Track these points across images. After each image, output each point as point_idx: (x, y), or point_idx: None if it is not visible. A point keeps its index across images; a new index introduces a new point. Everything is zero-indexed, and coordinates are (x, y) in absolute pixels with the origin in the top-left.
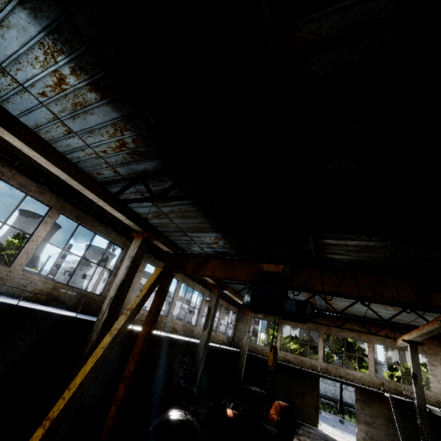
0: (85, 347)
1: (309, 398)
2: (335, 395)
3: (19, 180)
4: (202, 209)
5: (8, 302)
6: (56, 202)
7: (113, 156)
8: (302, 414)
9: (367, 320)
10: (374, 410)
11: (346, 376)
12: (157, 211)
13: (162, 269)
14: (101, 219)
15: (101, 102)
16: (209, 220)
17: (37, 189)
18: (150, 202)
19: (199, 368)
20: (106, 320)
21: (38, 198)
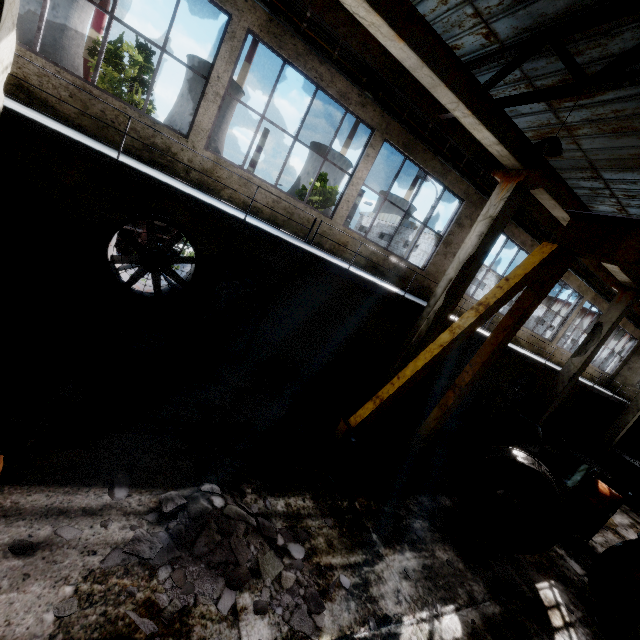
0: (410, 335)
1: None
2: None
3: (338, 85)
4: None
5: (339, 264)
6: (379, 120)
7: None
8: None
9: None
10: None
11: None
12: (549, 122)
13: (557, 246)
14: (438, 147)
15: None
16: None
17: (358, 98)
18: (541, 103)
19: (550, 405)
20: (440, 309)
21: (359, 114)
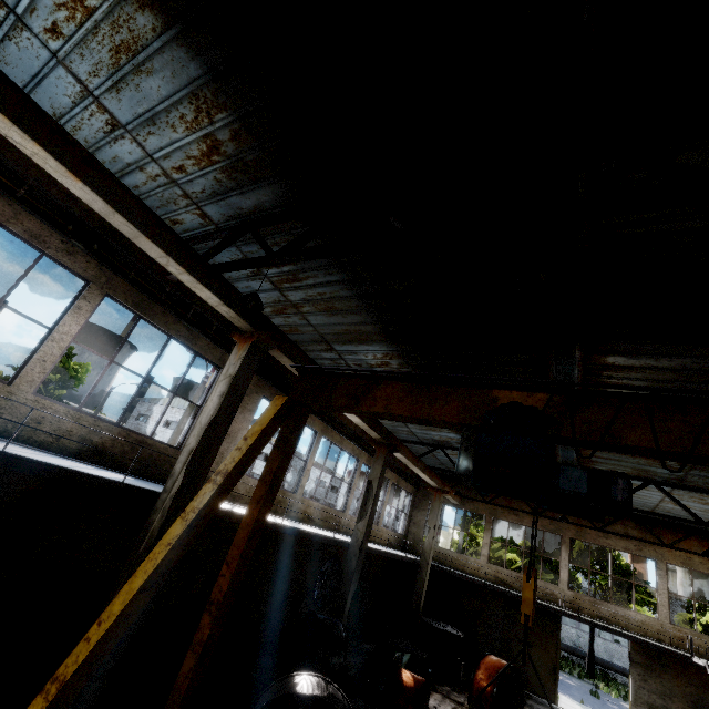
0: (139, 540)
1: (540, 651)
2: (579, 645)
3: (28, 224)
4: (363, 292)
5: None
6: (97, 272)
7: (197, 177)
8: (528, 678)
9: (655, 520)
10: (667, 684)
11: (612, 618)
12: (280, 299)
13: (287, 398)
14: (180, 311)
15: (165, 36)
16: (375, 316)
17: (62, 244)
18: (267, 282)
19: (350, 588)
20: (180, 492)
21: (63, 261)
